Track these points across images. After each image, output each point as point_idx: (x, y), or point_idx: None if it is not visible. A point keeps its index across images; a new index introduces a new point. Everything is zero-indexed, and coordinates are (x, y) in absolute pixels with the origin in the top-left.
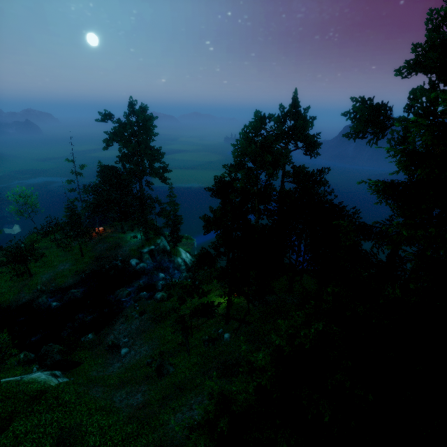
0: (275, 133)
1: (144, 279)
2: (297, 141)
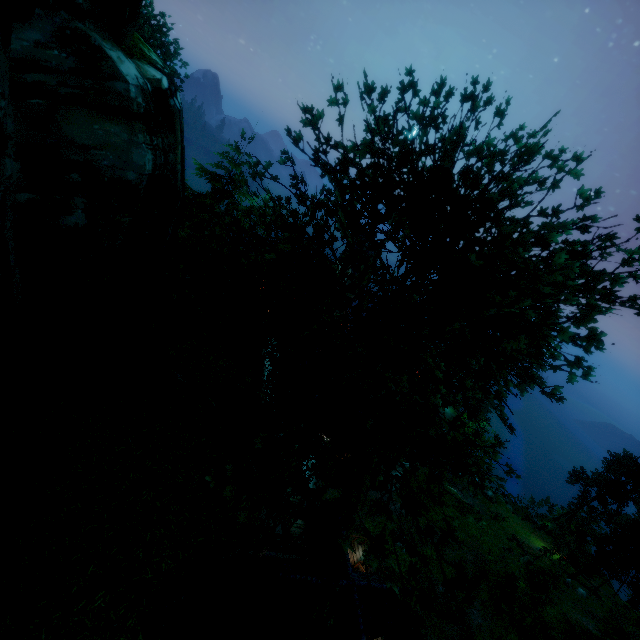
0: None
1: None
2: None
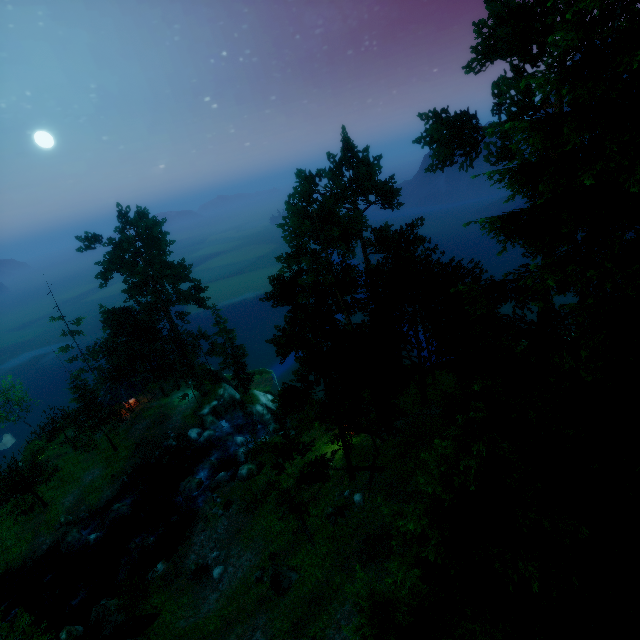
0: (334, 194)
1: (217, 452)
2: (366, 195)
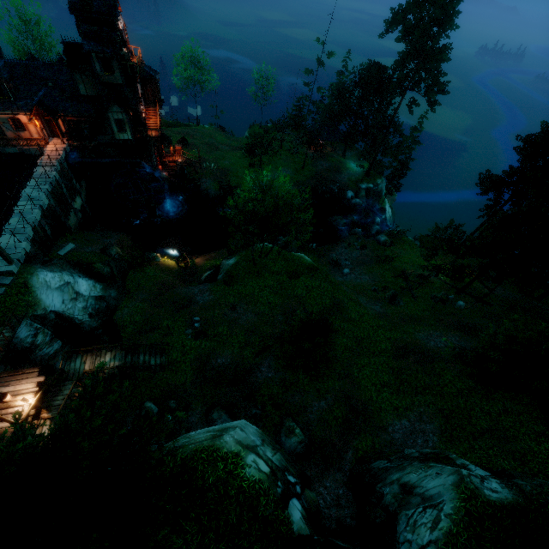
0: None
1: (356, 216)
2: None
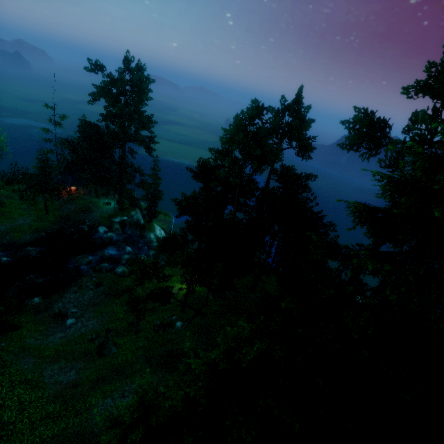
0: (271, 127)
1: (110, 249)
2: (291, 140)
